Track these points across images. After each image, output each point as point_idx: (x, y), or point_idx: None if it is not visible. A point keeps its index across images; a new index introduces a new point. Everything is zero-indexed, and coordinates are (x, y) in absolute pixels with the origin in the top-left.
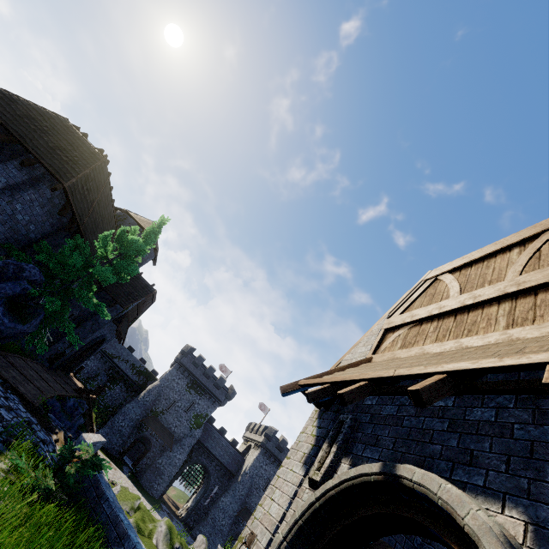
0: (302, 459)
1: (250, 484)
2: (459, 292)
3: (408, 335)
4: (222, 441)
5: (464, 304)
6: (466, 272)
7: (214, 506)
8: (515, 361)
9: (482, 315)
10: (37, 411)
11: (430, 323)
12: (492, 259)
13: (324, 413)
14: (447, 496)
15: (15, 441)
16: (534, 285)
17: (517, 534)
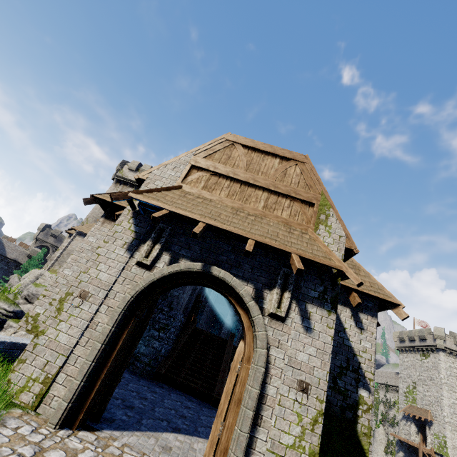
0: (124, 246)
1: None
2: (246, 168)
3: (210, 181)
4: None
5: (249, 181)
6: (251, 154)
7: None
8: (284, 248)
9: (254, 193)
10: None
11: (225, 180)
12: (267, 156)
13: (140, 215)
14: (235, 283)
15: None
16: (281, 192)
17: (250, 292)
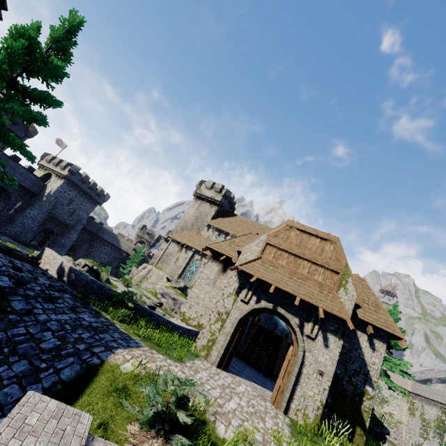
0: (234, 290)
1: (56, 202)
2: (298, 245)
3: (277, 253)
4: (21, 170)
5: (299, 255)
6: (302, 235)
7: (20, 215)
8: (315, 304)
9: (303, 263)
10: (9, 252)
11: (285, 253)
12: (312, 237)
13: (241, 273)
14: (289, 317)
15: (90, 300)
16: (319, 264)
17: (297, 322)
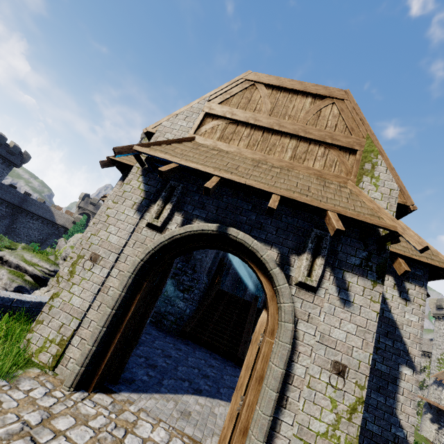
0: (134, 207)
1: None
2: (269, 113)
3: (226, 130)
4: None
5: (273, 127)
6: (276, 94)
7: None
8: (317, 204)
9: (280, 141)
10: None
11: (244, 128)
12: (295, 96)
13: (149, 173)
14: (256, 247)
15: None
16: (313, 138)
17: (274, 257)
